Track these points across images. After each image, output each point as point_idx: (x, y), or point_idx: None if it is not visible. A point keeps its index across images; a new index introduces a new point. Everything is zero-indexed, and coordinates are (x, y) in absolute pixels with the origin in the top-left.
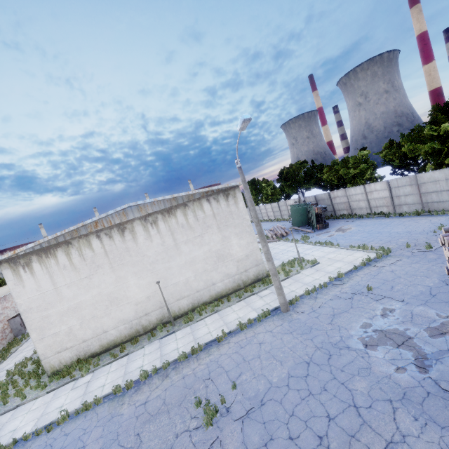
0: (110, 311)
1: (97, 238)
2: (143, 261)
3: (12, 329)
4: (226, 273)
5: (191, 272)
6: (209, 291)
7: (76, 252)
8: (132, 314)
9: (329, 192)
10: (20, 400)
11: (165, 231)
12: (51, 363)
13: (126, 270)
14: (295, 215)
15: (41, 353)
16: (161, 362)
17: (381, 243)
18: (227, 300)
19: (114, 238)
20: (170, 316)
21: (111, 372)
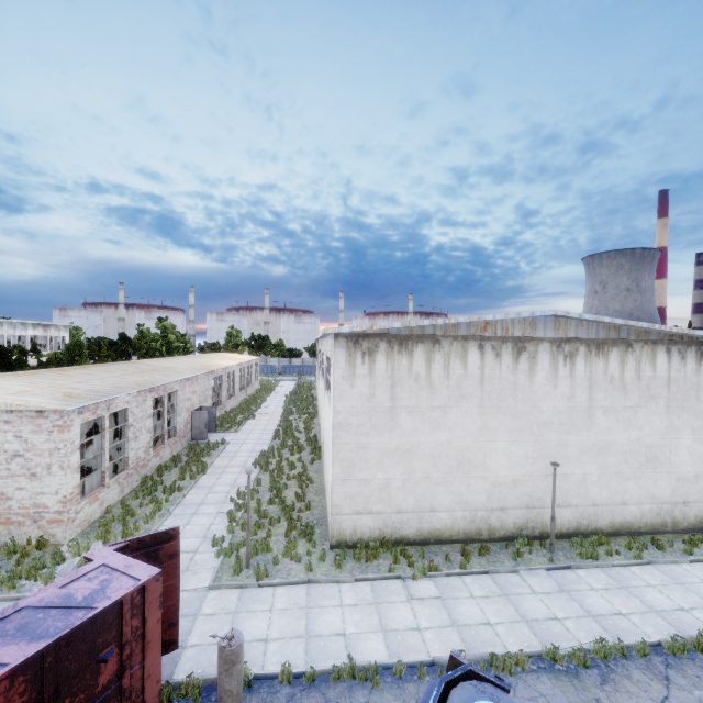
0: (452, 479)
1: (479, 349)
2: (530, 415)
3: (192, 426)
4: (650, 492)
5: (595, 466)
6: (612, 513)
7: (440, 360)
8: (481, 499)
9: None
10: (302, 571)
11: (582, 379)
12: (342, 526)
13: (500, 420)
14: None
15: (334, 503)
16: (608, 631)
17: None
18: (658, 547)
19: (502, 358)
20: (552, 532)
21: (480, 599)
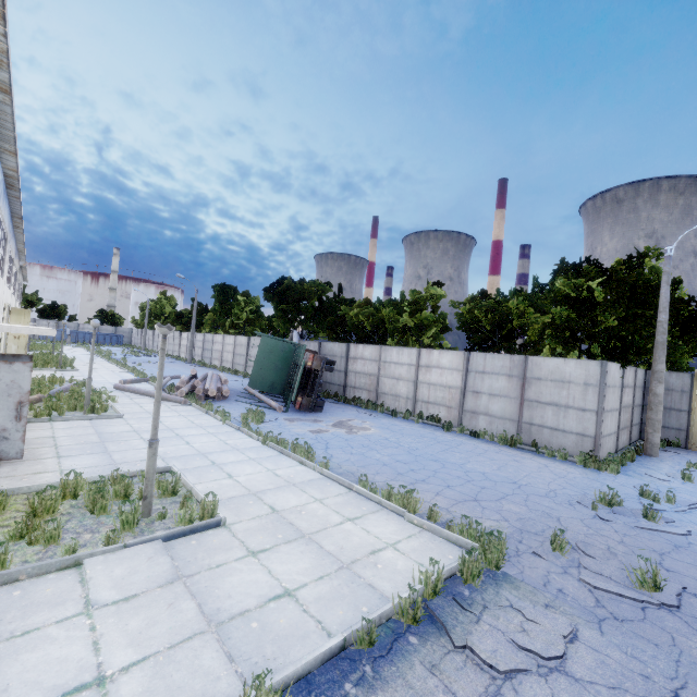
0: None
1: None
2: None
3: None
4: None
5: None
6: None
7: None
8: None
9: (350, 344)
10: None
11: None
12: None
13: None
14: (263, 363)
15: None
16: None
17: (453, 499)
18: None
19: None
20: None
21: None
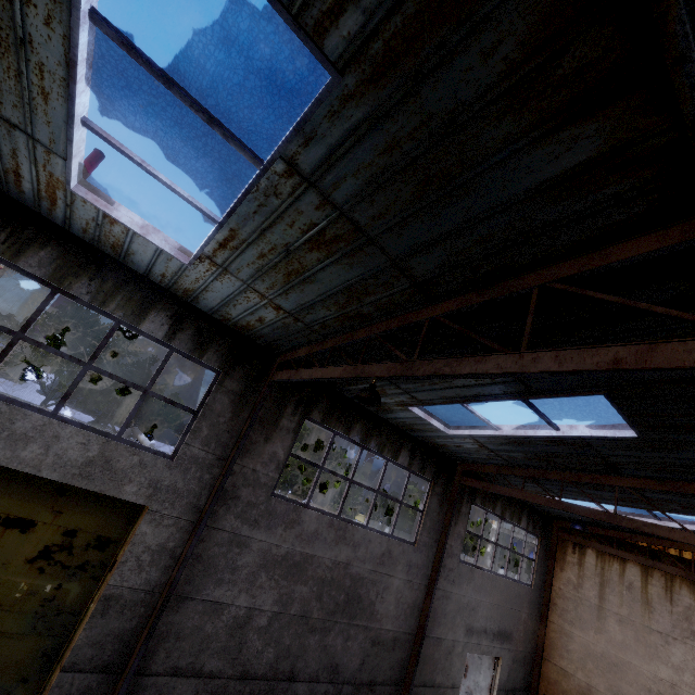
0: None
1: None
2: None
3: None
4: None
5: None
6: None
7: None
8: None
9: None
10: None
11: None
12: None
13: None
14: None
15: None
16: None
17: None
18: None
19: None
20: None
21: None
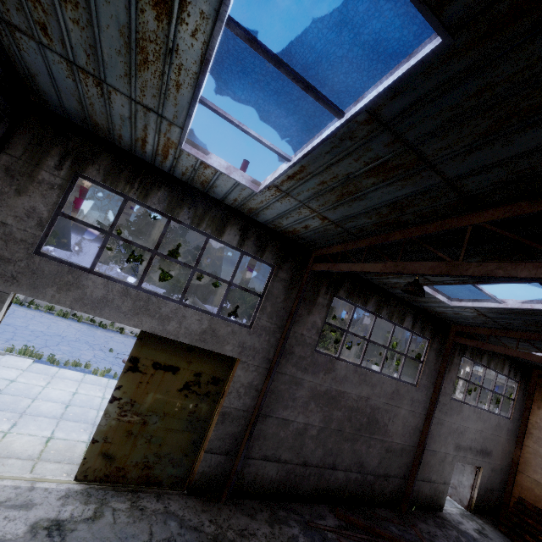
0: None
1: None
2: None
3: None
4: None
5: None
6: None
7: None
8: None
9: None
10: None
11: None
12: None
13: None
14: None
15: None
16: None
17: None
18: None
19: None
20: None
21: None
